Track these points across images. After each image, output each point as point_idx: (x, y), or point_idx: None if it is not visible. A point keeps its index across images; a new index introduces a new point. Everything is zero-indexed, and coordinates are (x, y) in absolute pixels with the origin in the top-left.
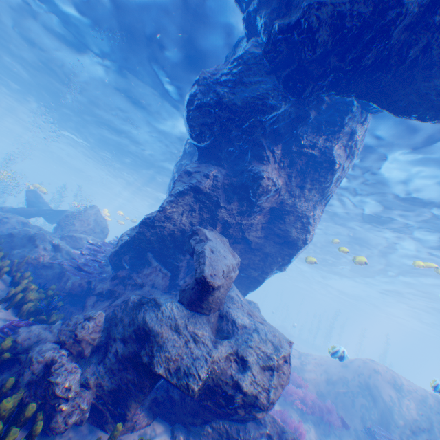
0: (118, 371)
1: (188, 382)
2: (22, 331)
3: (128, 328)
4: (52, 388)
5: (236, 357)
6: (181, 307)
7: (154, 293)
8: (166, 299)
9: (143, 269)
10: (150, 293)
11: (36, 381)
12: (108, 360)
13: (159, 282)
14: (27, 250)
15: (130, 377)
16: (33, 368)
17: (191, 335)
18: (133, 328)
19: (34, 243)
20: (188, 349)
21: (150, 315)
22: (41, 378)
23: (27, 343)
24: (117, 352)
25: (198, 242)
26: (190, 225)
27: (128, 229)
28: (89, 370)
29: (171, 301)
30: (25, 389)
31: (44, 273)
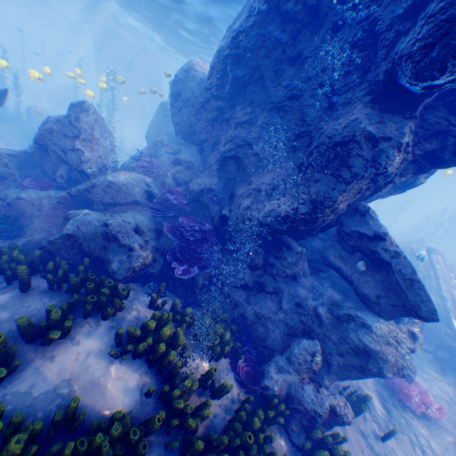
0: (339, 370)
1: (402, 372)
2: (269, 385)
3: (339, 344)
4: (346, 423)
5: (408, 334)
6: (384, 323)
7: (319, 289)
8: (373, 321)
9: (283, 255)
10: (320, 292)
11: (325, 420)
12: (331, 368)
13: (306, 268)
14: (124, 259)
15: (352, 373)
16: (322, 417)
17: (394, 340)
18: (347, 346)
19: (120, 244)
20: (398, 353)
21: (368, 340)
22: (327, 417)
23: (283, 392)
24: (337, 362)
25: (393, 257)
26: (347, 207)
27: (267, 220)
28: (324, 381)
29: (379, 322)
30: (322, 427)
31: (154, 272)
